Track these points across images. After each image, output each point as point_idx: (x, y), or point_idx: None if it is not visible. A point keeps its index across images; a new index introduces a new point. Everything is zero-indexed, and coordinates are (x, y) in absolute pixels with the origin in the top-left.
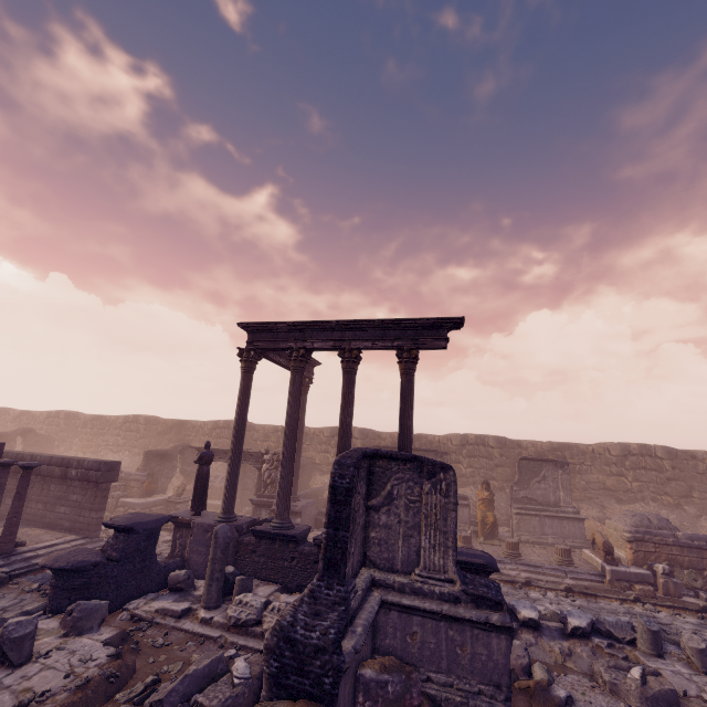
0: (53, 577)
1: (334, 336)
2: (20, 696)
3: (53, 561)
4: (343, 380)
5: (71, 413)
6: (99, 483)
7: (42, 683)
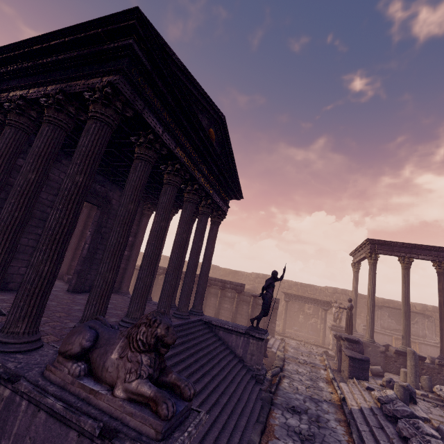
0: (350, 361)
1: (432, 253)
2: (443, 418)
3: (352, 354)
4: (440, 278)
5: (166, 257)
6: (277, 309)
7: (440, 414)
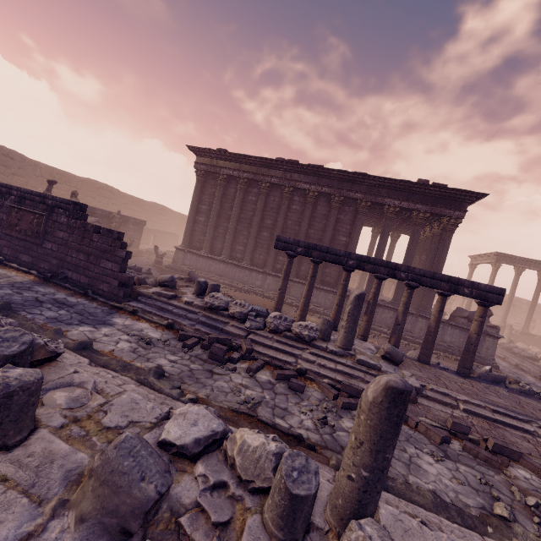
0: None
1: (539, 266)
2: None
3: None
4: (539, 283)
5: None
6: None
7: None
